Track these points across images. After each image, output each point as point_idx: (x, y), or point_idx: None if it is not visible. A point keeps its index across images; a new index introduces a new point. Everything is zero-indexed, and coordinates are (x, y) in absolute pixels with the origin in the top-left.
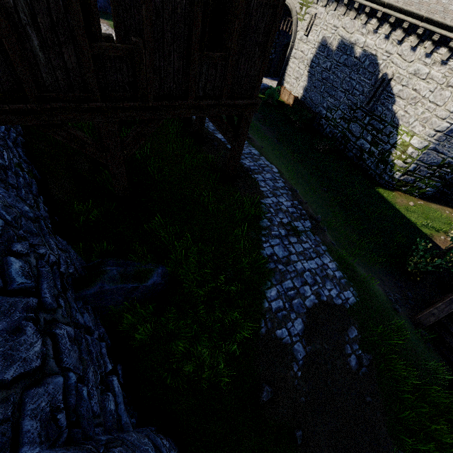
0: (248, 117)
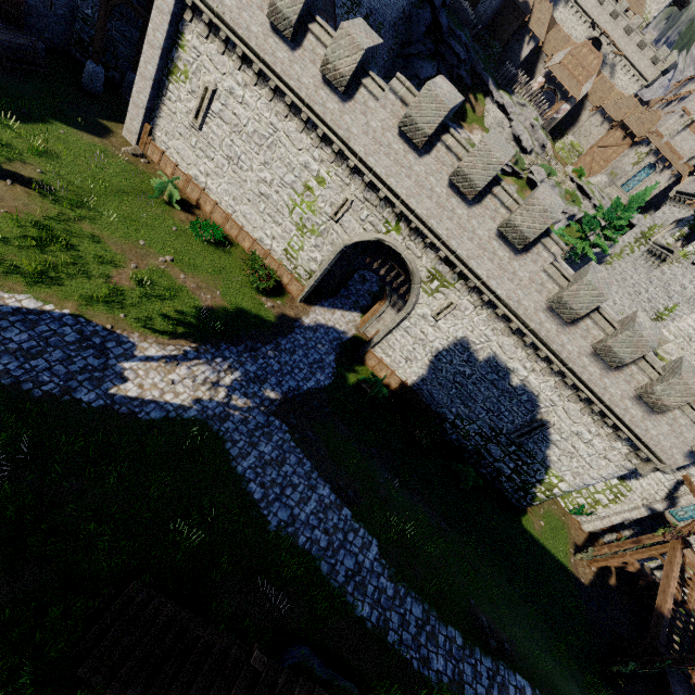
0: None
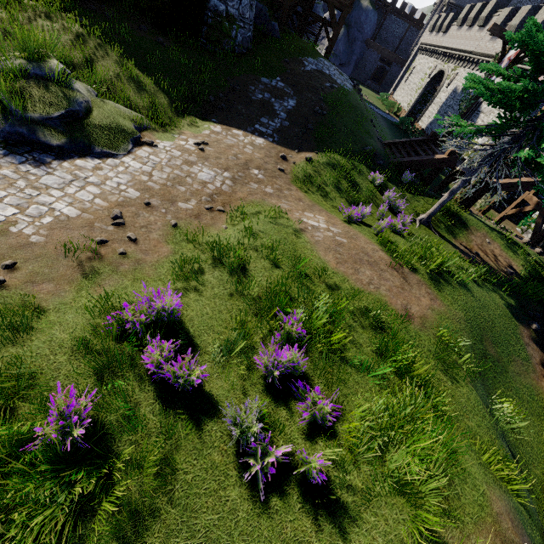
0: (345, 15)
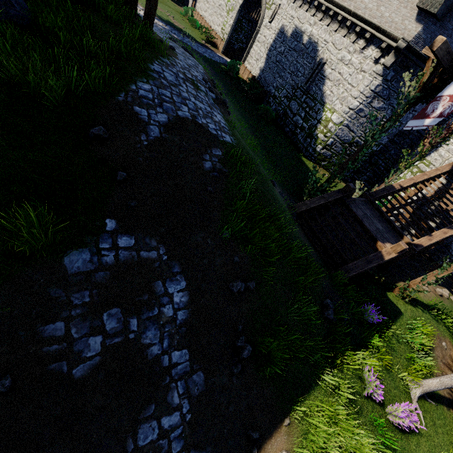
0: None
